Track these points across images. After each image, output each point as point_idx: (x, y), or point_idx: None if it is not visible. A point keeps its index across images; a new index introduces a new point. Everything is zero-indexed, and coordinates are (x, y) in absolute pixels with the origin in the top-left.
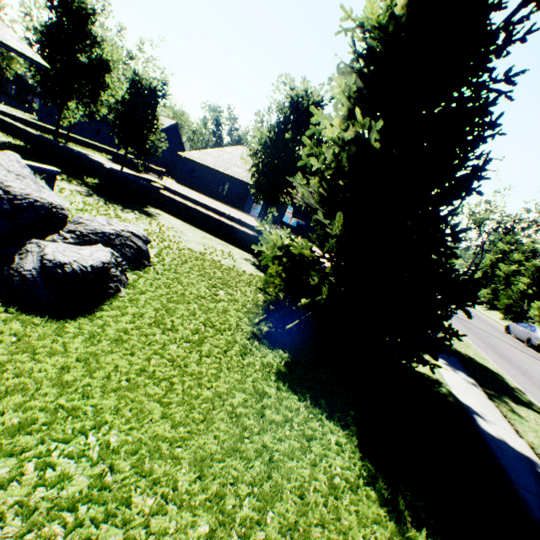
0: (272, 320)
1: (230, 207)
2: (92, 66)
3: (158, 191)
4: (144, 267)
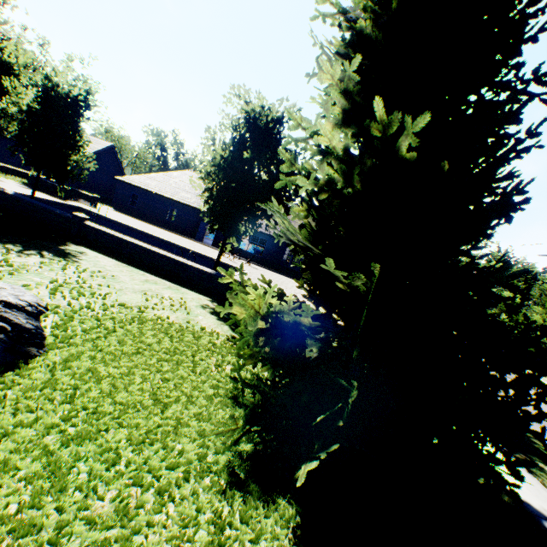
0: (256, 429)
1: (180, 236)
2: None
3: (82, 223)
4: (29, 358)
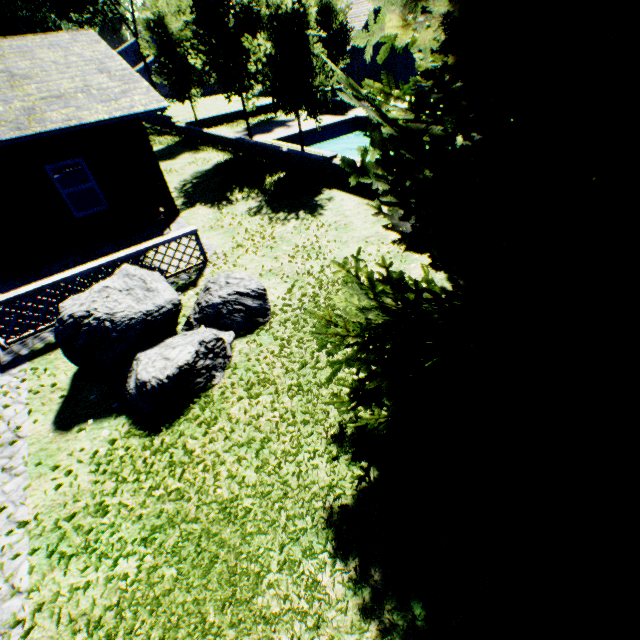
0: (371, 404)
1: None
2: (240, 24)
3: (330, 164)
4: (260, 324)
